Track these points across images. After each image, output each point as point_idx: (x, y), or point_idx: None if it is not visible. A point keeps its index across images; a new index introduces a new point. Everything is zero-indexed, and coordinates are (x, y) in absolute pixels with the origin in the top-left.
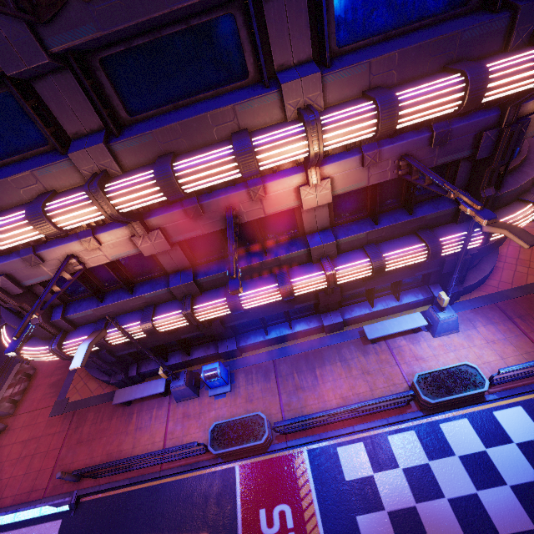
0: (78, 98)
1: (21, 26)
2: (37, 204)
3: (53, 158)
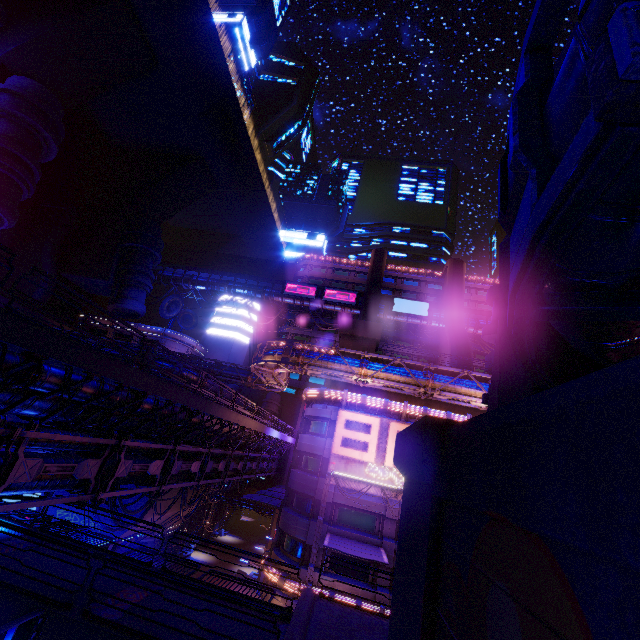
0: (387, 576)
1: (392, 559)
2: (360, 600)
3: (369, 587)
